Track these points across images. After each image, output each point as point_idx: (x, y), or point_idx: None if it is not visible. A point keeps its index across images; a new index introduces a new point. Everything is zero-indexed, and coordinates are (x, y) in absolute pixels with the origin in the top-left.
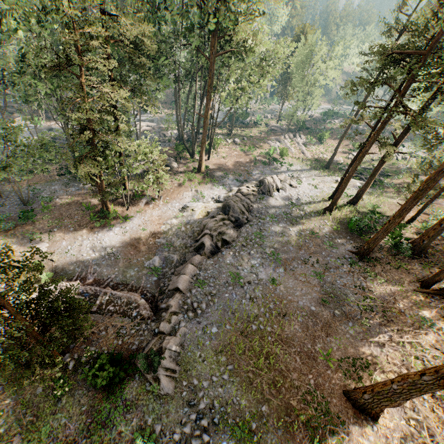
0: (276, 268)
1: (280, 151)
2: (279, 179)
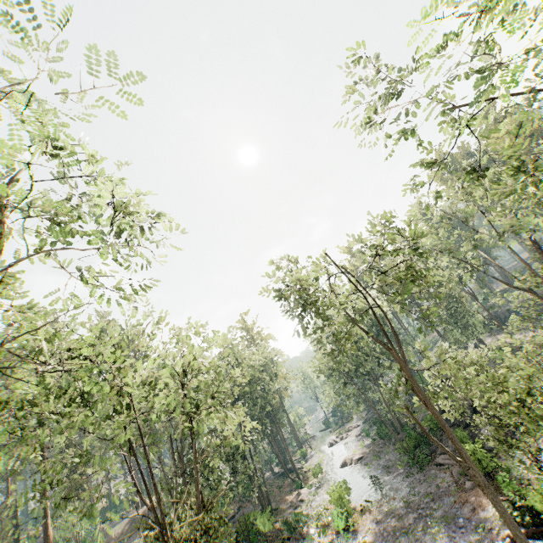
0: None
1: None
2: None
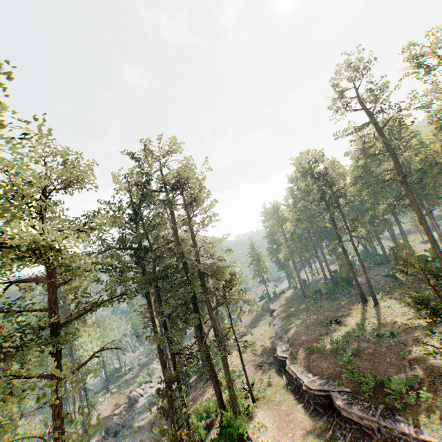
0: (143, 434)
1: (148, 374)
2: (141, 388)
